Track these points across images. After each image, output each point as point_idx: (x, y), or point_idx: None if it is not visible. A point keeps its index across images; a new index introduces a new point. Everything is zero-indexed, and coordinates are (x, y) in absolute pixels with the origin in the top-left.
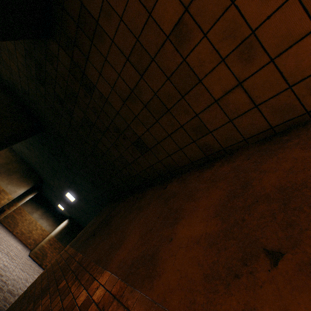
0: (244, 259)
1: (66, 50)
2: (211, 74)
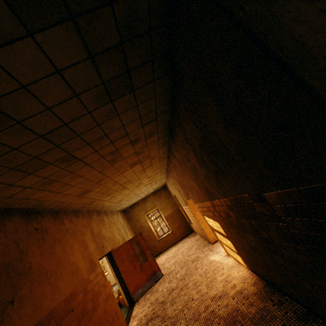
0: (4, 311)
1: (130, 3)
2: (37, 177)
